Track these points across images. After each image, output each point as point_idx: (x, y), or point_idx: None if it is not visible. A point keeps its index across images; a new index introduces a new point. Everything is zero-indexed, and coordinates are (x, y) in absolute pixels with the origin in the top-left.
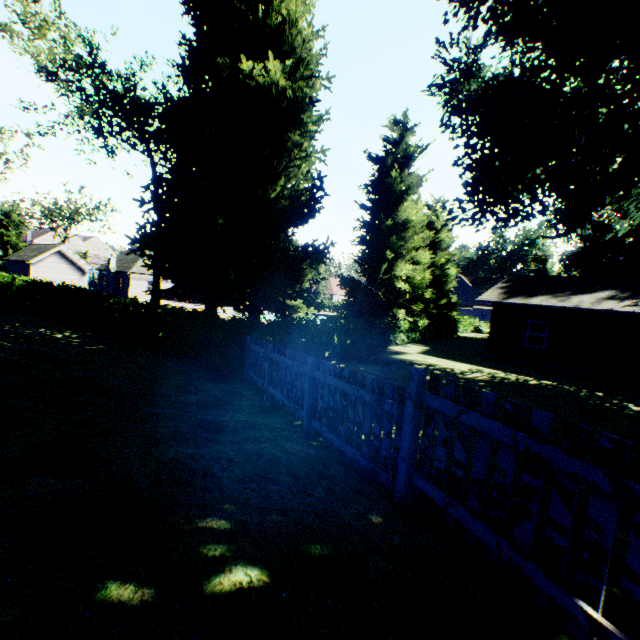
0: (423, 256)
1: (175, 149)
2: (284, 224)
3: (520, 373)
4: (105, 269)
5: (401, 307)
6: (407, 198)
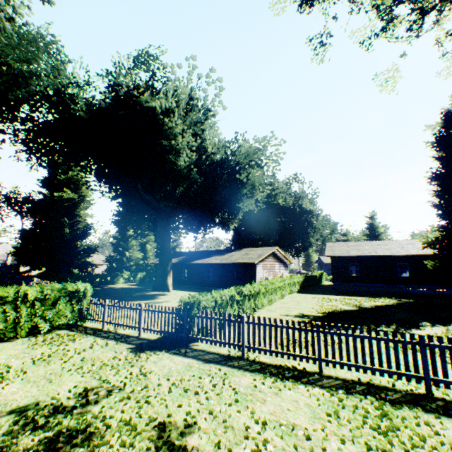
0: (149, 246)
1: (33, 216)
2: (74, 241)
3: (145, 286)
4: (4, 263)
5: (128, 268)
6: (128, 227)
